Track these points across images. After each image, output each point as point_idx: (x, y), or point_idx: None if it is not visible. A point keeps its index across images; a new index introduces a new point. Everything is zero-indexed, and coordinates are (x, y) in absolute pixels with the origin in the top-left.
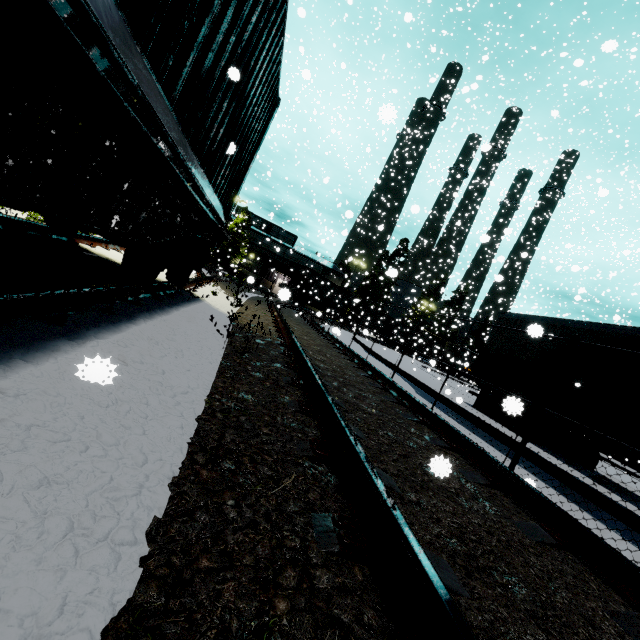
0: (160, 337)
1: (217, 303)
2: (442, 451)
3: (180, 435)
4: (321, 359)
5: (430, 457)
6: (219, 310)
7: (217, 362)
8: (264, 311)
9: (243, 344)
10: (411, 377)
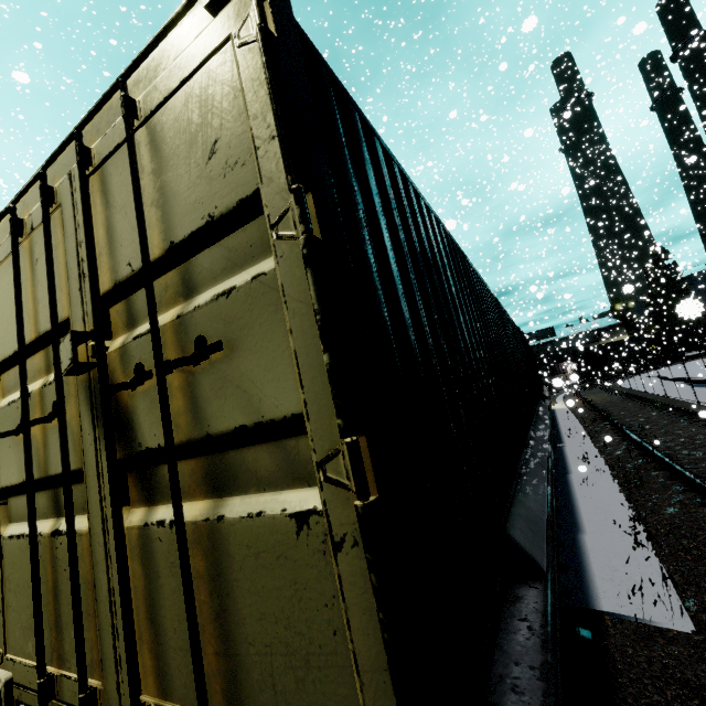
0: (561, 414)
1: (558, 407)
2: (631, 402)
3: (574, 416)
4: (602, 402)
5: (624, 404)
6: (561, 408)
7: (572, 413)
8: (574, 400)
9: (575, 410)
10: (684, 380)
